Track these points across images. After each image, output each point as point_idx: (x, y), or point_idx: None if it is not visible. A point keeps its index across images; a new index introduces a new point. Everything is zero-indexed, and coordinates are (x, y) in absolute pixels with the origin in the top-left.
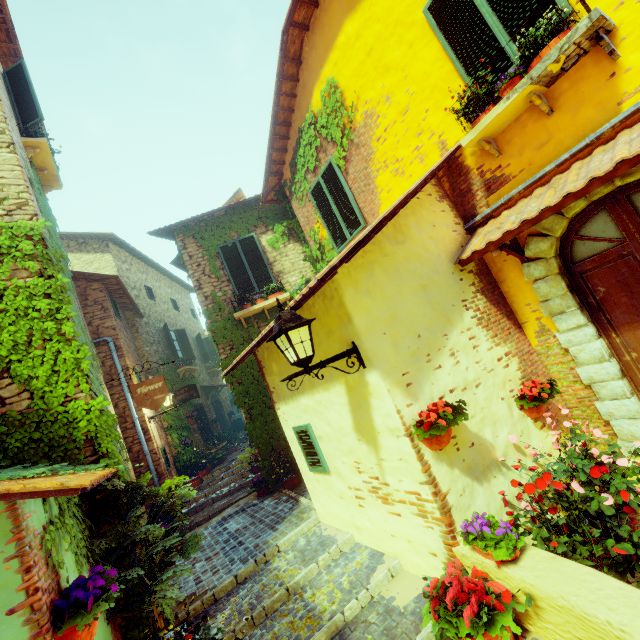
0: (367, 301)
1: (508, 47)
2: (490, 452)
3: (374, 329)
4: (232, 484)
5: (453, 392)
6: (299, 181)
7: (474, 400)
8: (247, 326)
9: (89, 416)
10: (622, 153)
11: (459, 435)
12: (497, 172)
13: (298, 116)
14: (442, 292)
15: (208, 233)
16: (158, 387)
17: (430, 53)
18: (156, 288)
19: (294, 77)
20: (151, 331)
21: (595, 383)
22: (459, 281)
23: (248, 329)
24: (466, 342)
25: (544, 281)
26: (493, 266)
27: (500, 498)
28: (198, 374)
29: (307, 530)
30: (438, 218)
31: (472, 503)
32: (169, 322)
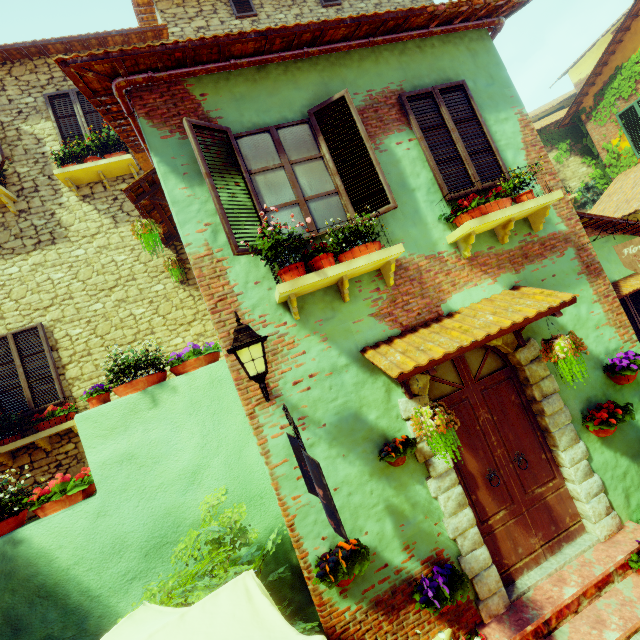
0: None
1: None
2: None
3: None
4: None
5: None
6: (603, 107)
7: None
8: None
9: None
10: None
11: None
12: None
13: (619, 57)
14: None
15: None
16: None
17: None
18: None
19: (626, 28)
20: None
21: None
22: None
23: None
24: None
25: None
26: None
27: None
28: None
29: None
30: None
31: None
32: None
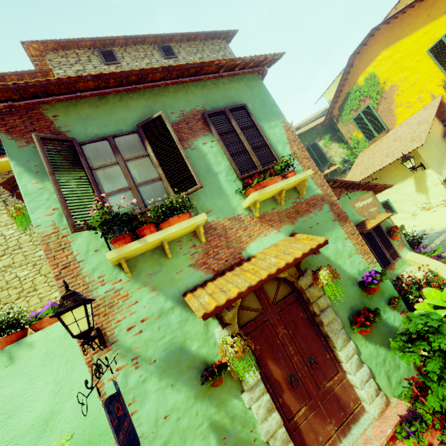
0: (423, 151)
1: None
2: None
3: (427, 158)
4: None
5: None
6: (344, 115)
7: None
8: None
9: None
10: None
11: None
12: None
13: (347, 87)
14: (441, 147)
15: None
16: None
17: (428, 64)
18: None
19: (348, 72)
20: None
21: None
22: (445, 143)
23: None
24: None
25: None
26: None
27: None
28: None
29: None
30: (434, 123)
31: None
32: None
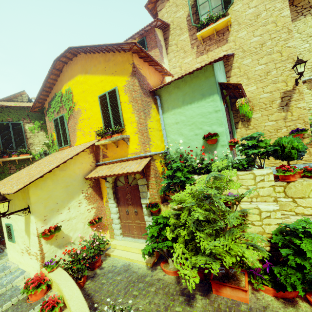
0: (39, 192)
1: (112, 124)
2: (69, 239)
3: (38, 202)
4: None
5: (63, 221)
6: (51, 111)
7: (71, 223)
8: (3, 165)
9: None
10: (116, 171)
11: (59, 235)
12: (106, 153)
13: (56, 88)
14: (74, 187)
15: None
16: None
17: (98, 108)
18: None
19: (58, 74)
20: None
21: (113, 219)
22: (84, 183)
23: (3, 167)
24: (77, 204)
25: (109, 188)
26: (100, 178)
27: (67, 253)
28: None
29: (0, 264)
30: (85, 160)
31: (54, 255)
32: None
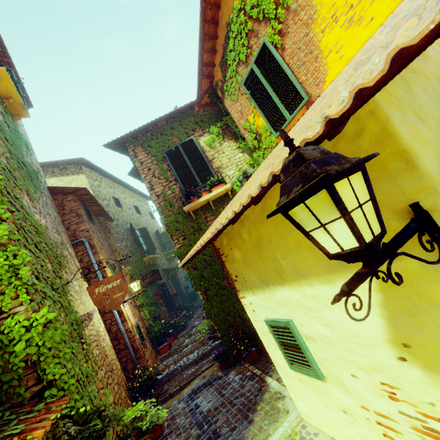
0: (423, 131)
1: None
2: None
3: None
4: (195, 351)
5: None
6: (230, 77)
7: None
8: (195, 217)
9: (29, 335)
10: None
11: None
12: None
13: (225, 10)
14: None
15: (154, 141)
16: (116, 285)
17: None
18: (122, 198)
19: None
20: (120, 231)
21: None
22: None
23: (197, 220)
24: None
25: None
26: None
27: None
28: (159, 260)
29: (290, 431)
30: None
31: None
32: (134, 223)
